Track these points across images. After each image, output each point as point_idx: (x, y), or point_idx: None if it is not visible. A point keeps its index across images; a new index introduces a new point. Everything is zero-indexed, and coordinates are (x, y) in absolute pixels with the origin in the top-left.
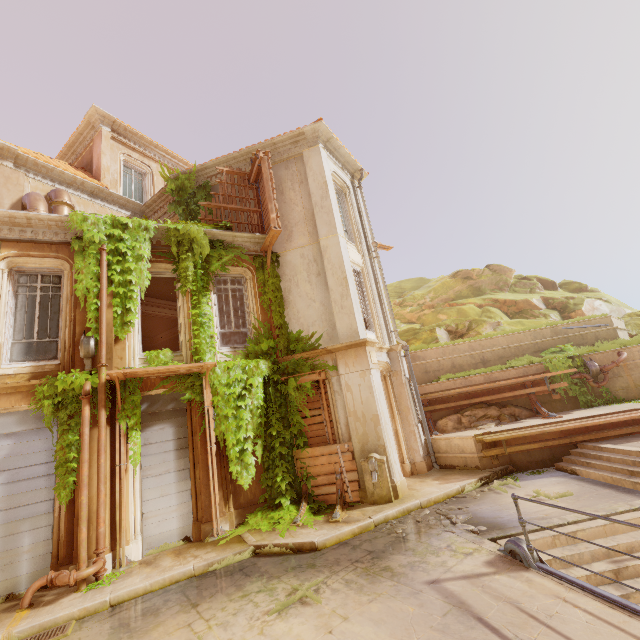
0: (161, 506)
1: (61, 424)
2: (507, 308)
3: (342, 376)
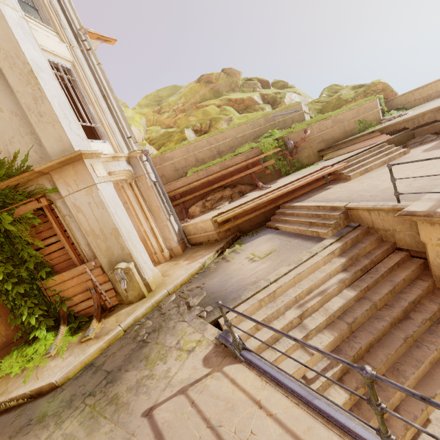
0: None
1: None
2: (238, 106)
3: (66, 198)
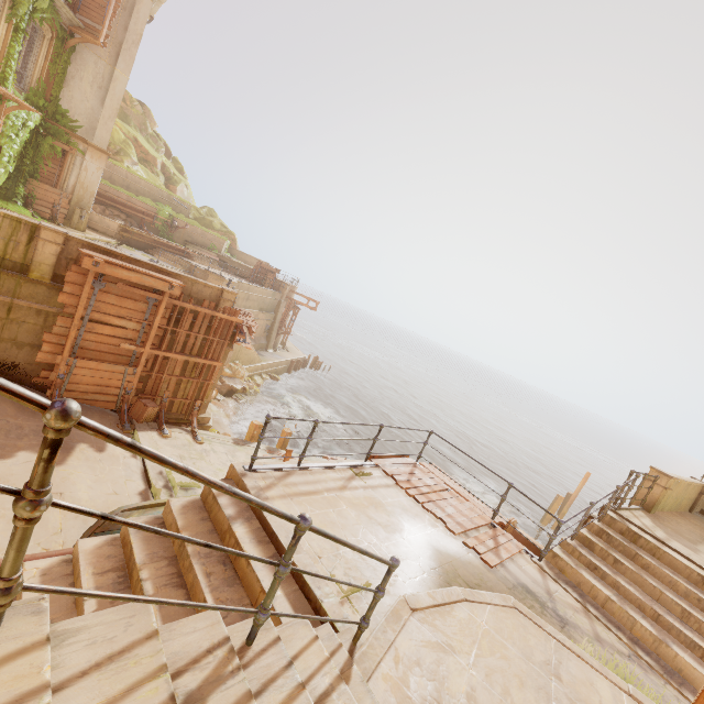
0: None
1: None
2: (140, 152)
3: (86, 161)
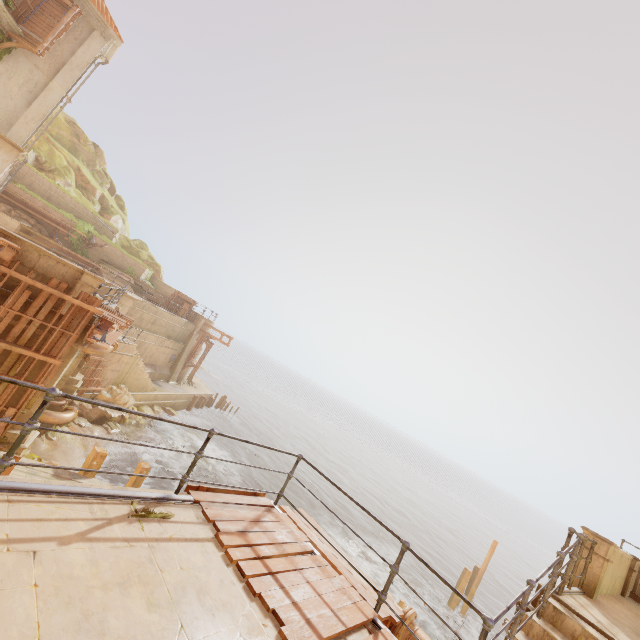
0: None
1: None
2: (81, 180)
3: None
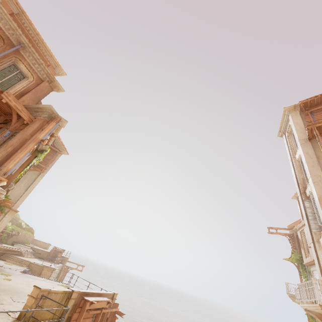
0: None
1: None
2: None
3: (5, 217)
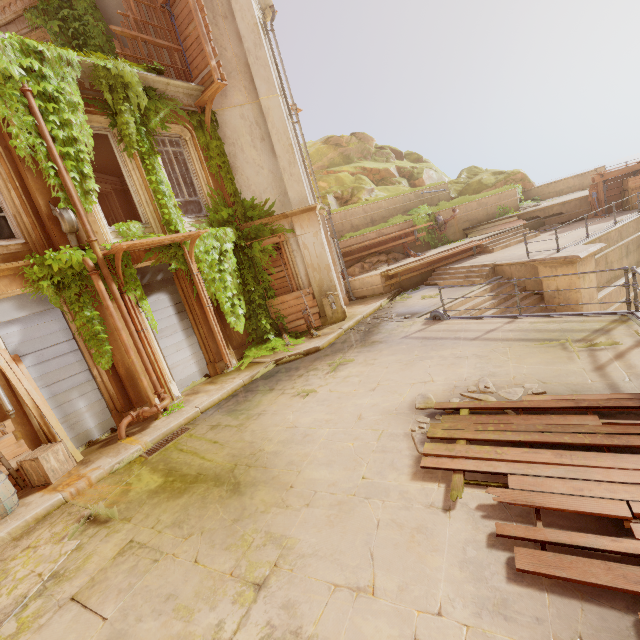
0: (180, 358)
1: (70, 303)
2: (373, 176)
3: (299, 237)
